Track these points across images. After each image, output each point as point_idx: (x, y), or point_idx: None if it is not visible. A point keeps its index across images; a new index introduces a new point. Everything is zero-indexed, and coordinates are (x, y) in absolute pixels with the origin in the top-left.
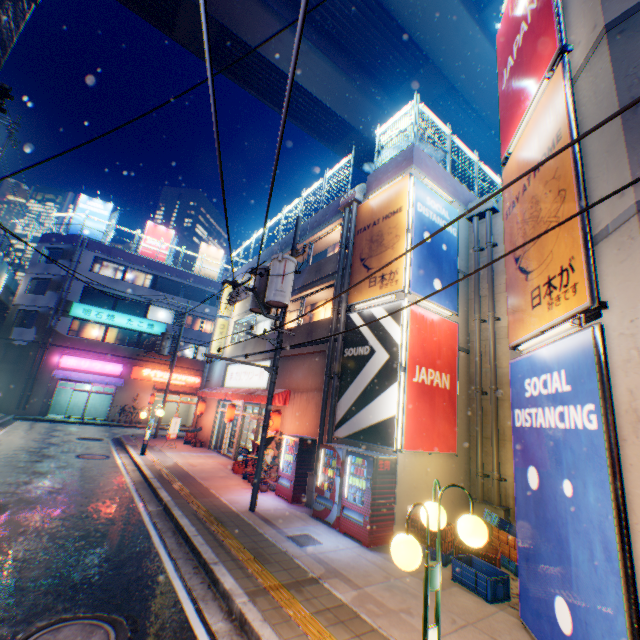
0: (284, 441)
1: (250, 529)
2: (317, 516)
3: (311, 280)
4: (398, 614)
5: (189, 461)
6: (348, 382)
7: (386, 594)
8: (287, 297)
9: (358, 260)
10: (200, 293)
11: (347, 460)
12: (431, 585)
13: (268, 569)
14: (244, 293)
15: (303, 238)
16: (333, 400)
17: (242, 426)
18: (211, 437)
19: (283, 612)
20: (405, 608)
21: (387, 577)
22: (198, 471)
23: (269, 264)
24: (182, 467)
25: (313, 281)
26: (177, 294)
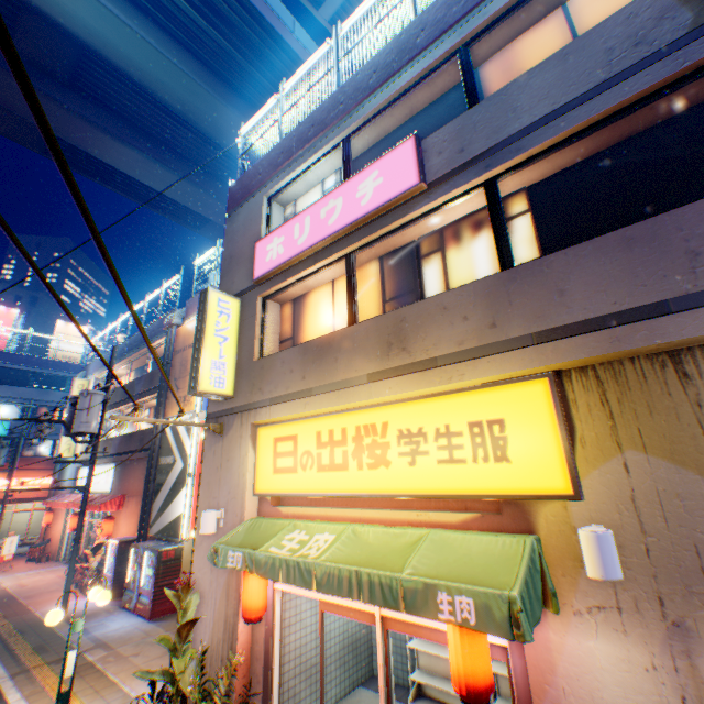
0: (110, 545)
1: (48, 631)
2: (126, 606)
3: (147, 388)
4: (128, 657)
5: (21, 582)
6: (161, 486)
7: (132, 648)
8: (94, 426)
9: (174, 379)
10: (58, 379)
11: (145, 555)
12: (75, 629)
13: (43, 656)
14: (50, 428)
15: (144, 344)
16: (150, 503)
17: (90, 532)
18: (61, 548)
19: (34, 677)
20: (138, 652)
21: (145, 637)
22: (26, 591)
23: (118, 363)
24: (8, 590)
25: (148, 389)
26: (25, 384)
